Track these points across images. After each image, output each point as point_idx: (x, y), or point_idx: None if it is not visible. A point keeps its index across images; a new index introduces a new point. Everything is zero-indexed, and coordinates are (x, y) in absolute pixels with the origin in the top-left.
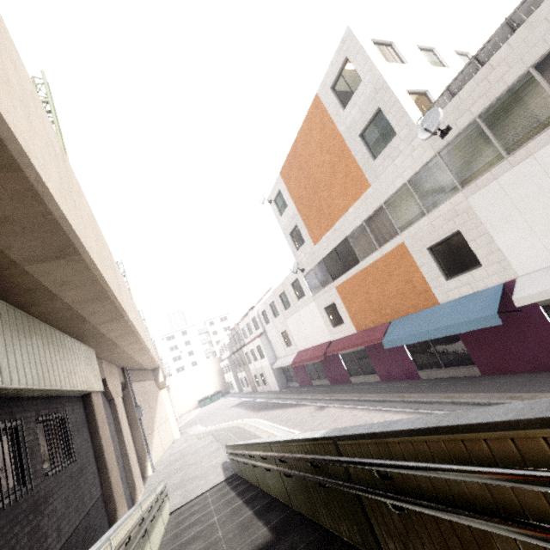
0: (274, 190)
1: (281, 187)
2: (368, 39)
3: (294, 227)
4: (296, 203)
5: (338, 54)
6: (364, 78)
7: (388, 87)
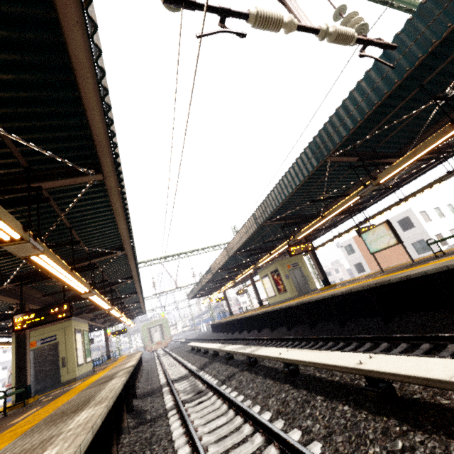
0: (346, 243)
1: (352, 243)
2: (417, 212)
3: (358, 263)
4: (362, 253)
5: (403, 213)
6: (417, 227)
7: (429, 235)
